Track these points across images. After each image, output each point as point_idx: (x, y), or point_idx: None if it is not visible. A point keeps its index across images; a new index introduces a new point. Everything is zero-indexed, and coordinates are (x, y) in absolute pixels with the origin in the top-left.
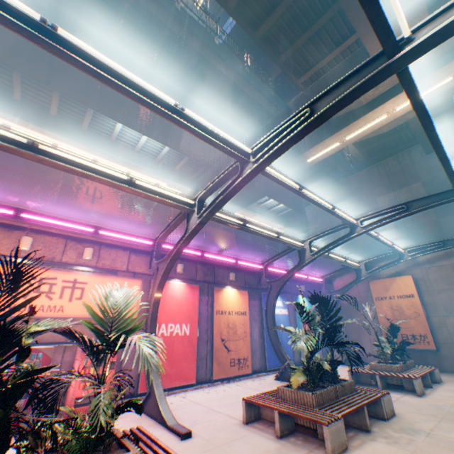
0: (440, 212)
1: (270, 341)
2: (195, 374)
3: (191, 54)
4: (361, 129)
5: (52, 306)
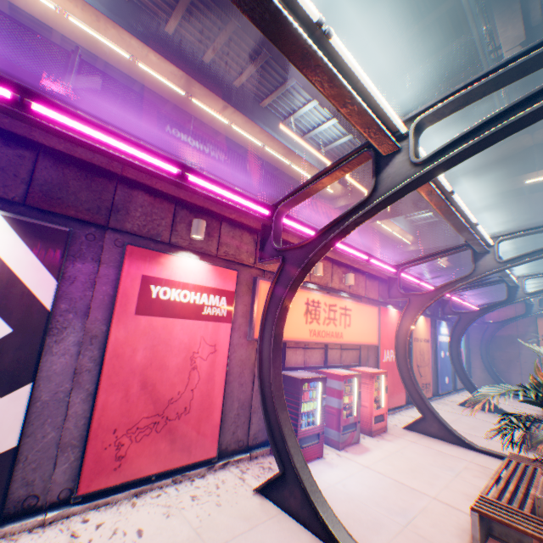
0: None
1: (454, 370)
2: (404, 397)
3: (455, 32)
4: None
5: (336, 333)
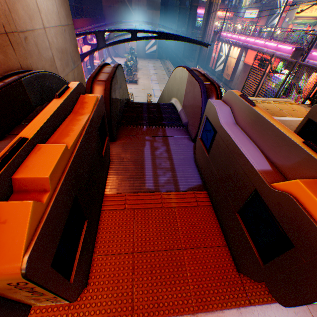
0: (148, 8)
1: (108, 54)
2: None
3: None
4: None
5: None
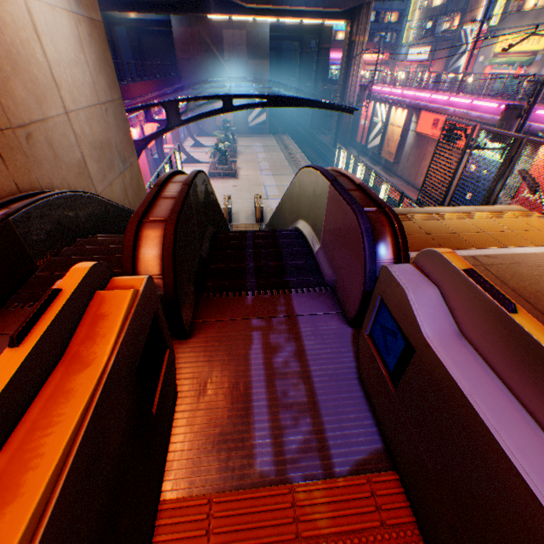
0: (250, 58)
1: (188, 133)
2: None
3: None
4: (241, 18)
5: None
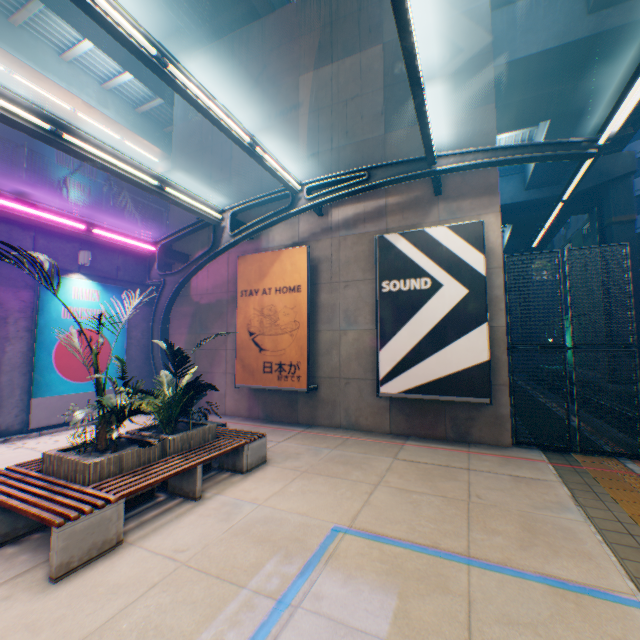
0: (394, 120)
1: None
2: None
3: None
4: None
5: None
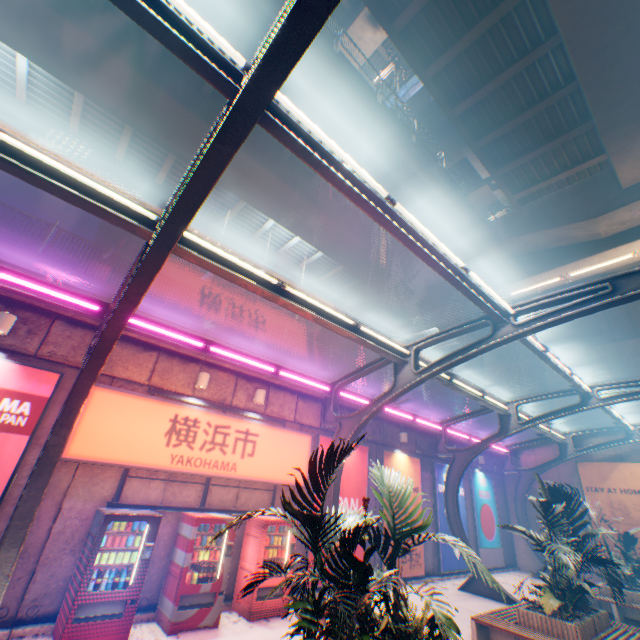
0: None
1: (452, 533)
2: None
3: (386, 155)
4: (593, 266)
5: (225, 463)
